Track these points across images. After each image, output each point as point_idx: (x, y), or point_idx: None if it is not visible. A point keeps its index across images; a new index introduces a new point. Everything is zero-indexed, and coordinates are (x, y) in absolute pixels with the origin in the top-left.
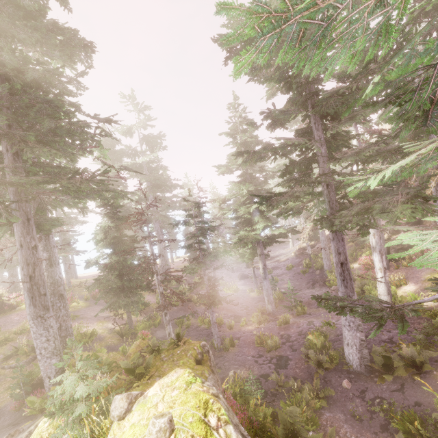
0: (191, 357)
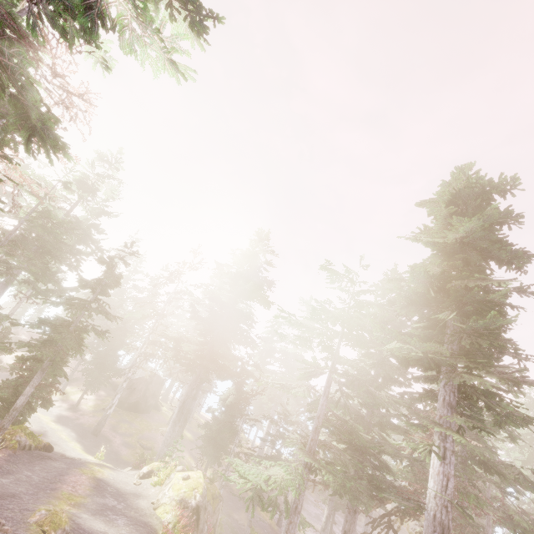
0: (211, 492)
